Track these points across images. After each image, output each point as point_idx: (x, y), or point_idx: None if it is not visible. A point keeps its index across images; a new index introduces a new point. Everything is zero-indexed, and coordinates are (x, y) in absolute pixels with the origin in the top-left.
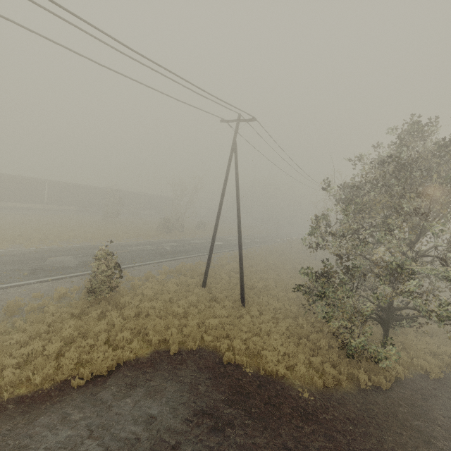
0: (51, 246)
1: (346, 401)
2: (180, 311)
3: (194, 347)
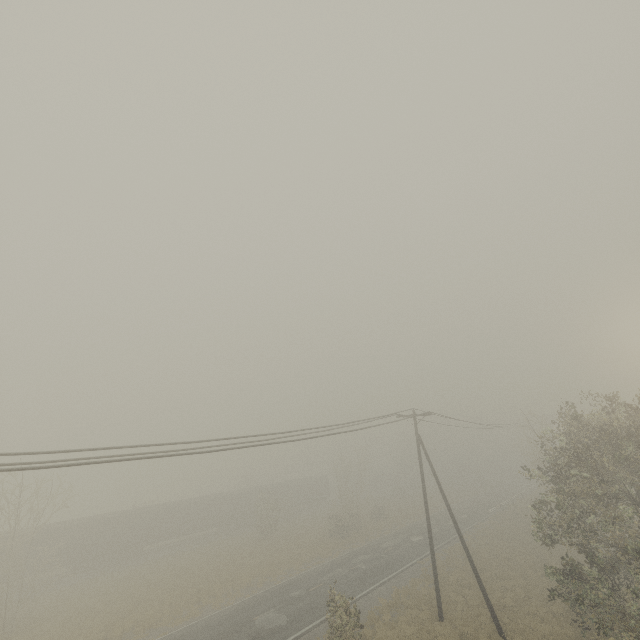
0: (239, 600)
1: None
2: None
3: None
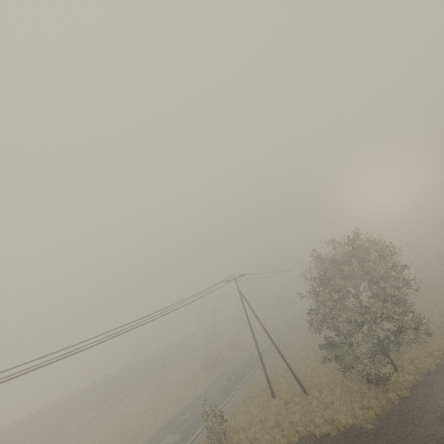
0: (146, 437)
1: (391, 416)
2: (273, 423)
3: (296, 439)
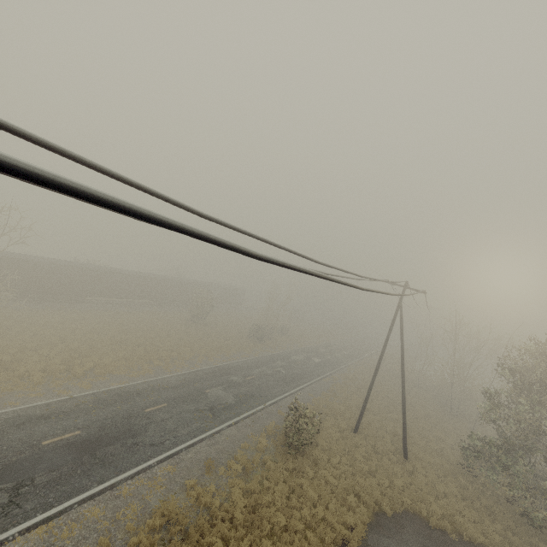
0: (185, 369)
1: None
2: (365, 468)
3: (400, 510)
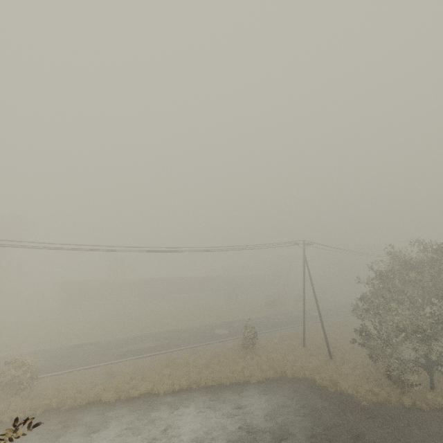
0: (210, 322)
1: (391, 409)
2: (290, 359)
3: (300, 376)
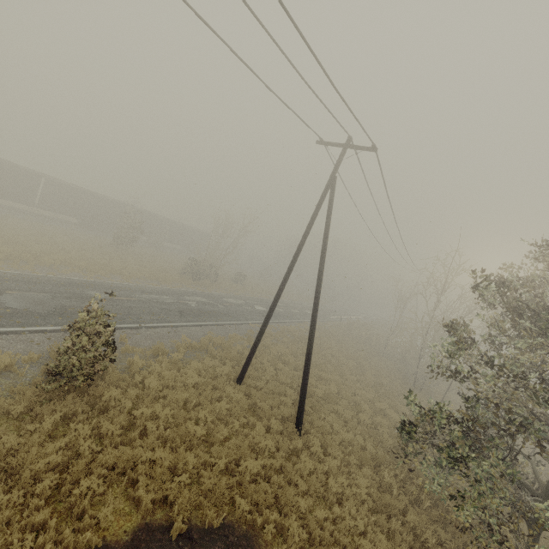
0: (21, 271)
1: None
2: (200, 433)
3: (216, 522)
